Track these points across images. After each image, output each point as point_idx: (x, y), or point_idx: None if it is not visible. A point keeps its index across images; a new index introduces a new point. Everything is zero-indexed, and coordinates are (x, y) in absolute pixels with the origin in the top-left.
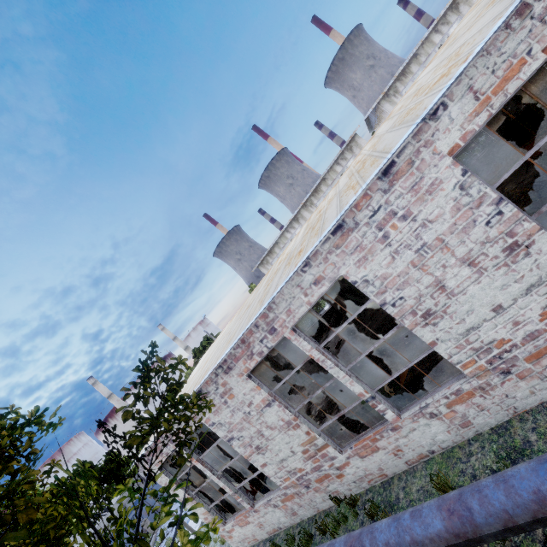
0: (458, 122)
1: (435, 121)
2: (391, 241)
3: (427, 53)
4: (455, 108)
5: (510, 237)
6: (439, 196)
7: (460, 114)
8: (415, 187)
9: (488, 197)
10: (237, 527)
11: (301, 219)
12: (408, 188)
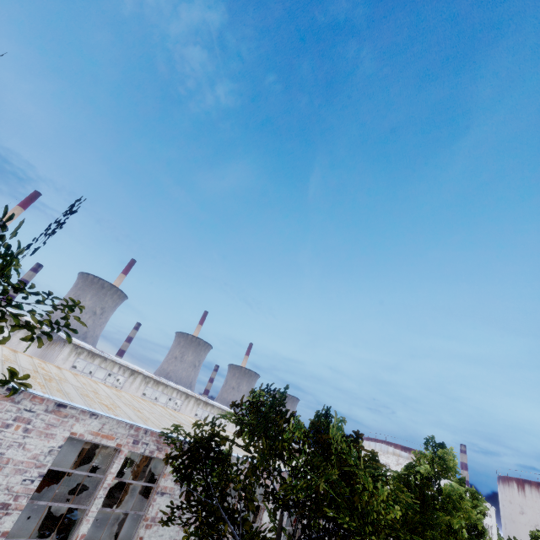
0: (89, 428)
1: (90, 417)
2: (5, 431)
3: (107, 367)
4: (96, 423)
5: (15, 499)
6: (45, 442)
7: (93, 426)
8: (50, 426)
9: (44, 468)
10: None
11: None
12: (50, 422)
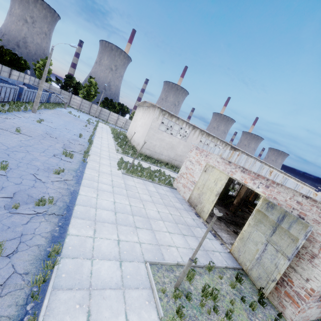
0: None
1: None
2: None
3: None
4: None
5: None
6: None
7: None
8: None
9: None
10: (316, 307)
11: (194, 130)
12: None
